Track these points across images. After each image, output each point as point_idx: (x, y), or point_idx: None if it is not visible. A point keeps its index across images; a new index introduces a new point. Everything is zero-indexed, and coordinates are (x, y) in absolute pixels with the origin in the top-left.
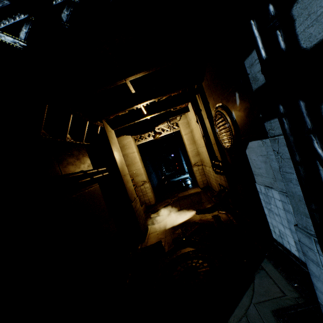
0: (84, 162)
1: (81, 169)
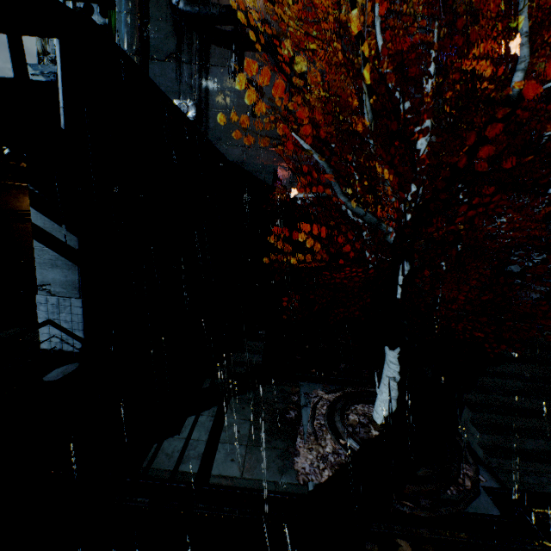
0: (24, 201)
1: (16, 207)
